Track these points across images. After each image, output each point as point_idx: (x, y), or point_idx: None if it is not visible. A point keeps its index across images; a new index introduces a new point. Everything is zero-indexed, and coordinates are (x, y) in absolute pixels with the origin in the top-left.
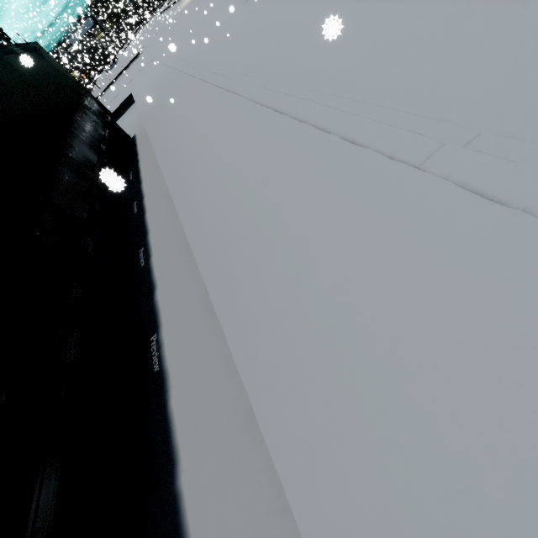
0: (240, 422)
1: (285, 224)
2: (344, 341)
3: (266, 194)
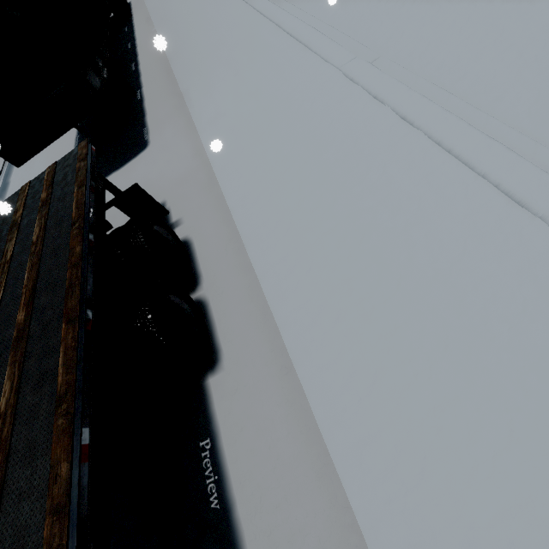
0: (171, 97)
1: (201, 26)
2: (204, 49)
3: (199, 17)
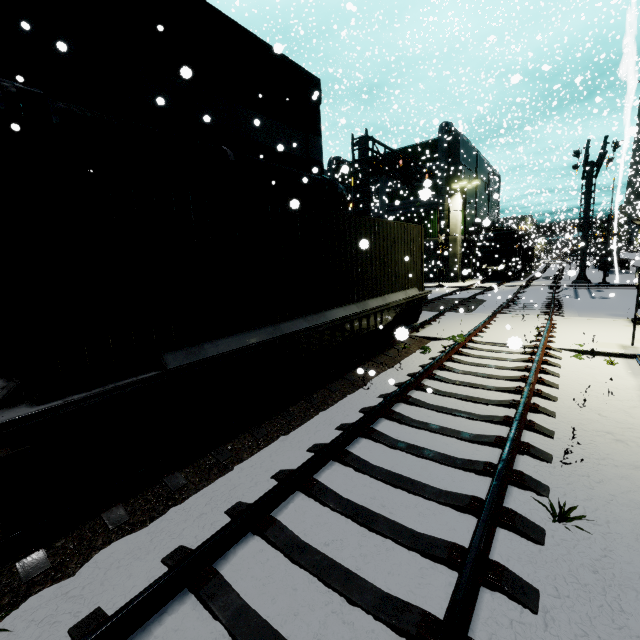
0: None
1: None
2: None
3: None
